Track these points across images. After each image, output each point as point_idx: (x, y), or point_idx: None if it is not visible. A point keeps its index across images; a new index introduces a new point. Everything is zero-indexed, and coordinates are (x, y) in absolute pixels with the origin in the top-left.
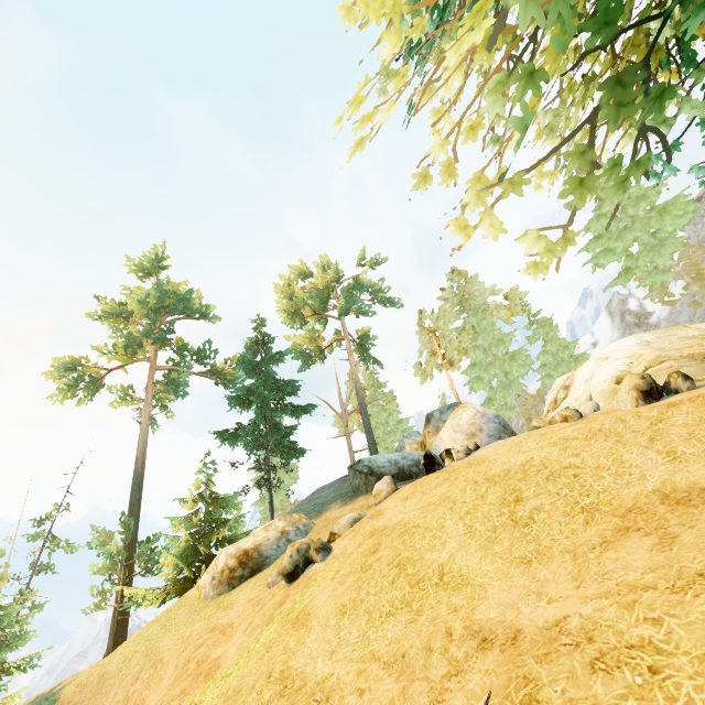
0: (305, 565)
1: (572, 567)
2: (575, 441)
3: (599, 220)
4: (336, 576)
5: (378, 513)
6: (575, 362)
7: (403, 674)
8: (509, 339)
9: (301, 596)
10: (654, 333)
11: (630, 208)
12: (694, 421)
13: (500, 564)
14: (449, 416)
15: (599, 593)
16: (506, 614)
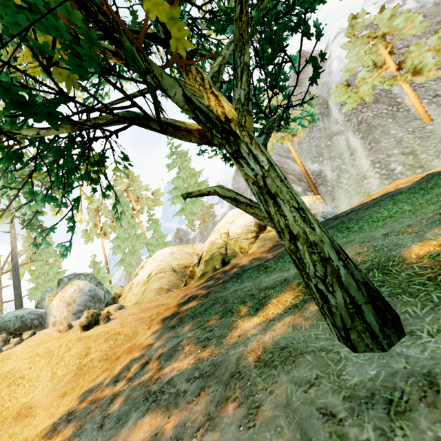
0: None
1: None
2: (38, 357)
3: (178, 179)
4: None
5: None
6: (165, 246)
7: None
8: (138, 226)
9: None
10: (179, 247)
11: (189, 179)
12: (75, 353)
13: None
14: (62, 289)
15: None
16: None
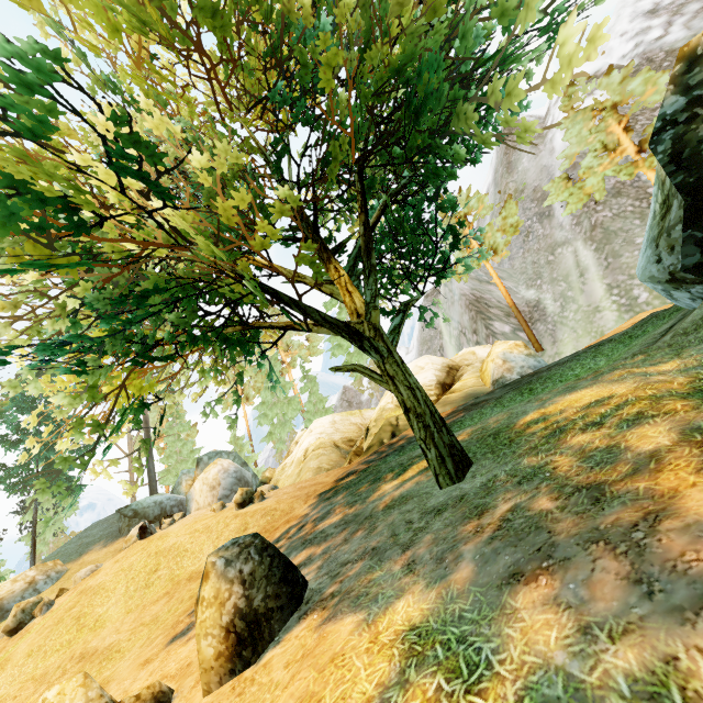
0: (28, 620)
1: (137, 615)
2: (198, 532)
3: None
4: (41, 629)
5: (97, 573)
6: (325, 413)
7: (40, 683)
8: (289, 387)
9: (14, 646)
10: (342, 415)
11: None
12: (234, 529)
13: (122, 613)
14: (205, 470)
15: (133, 627)
16: (100, 642)
